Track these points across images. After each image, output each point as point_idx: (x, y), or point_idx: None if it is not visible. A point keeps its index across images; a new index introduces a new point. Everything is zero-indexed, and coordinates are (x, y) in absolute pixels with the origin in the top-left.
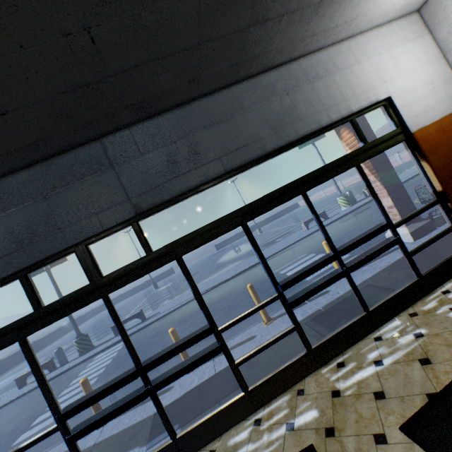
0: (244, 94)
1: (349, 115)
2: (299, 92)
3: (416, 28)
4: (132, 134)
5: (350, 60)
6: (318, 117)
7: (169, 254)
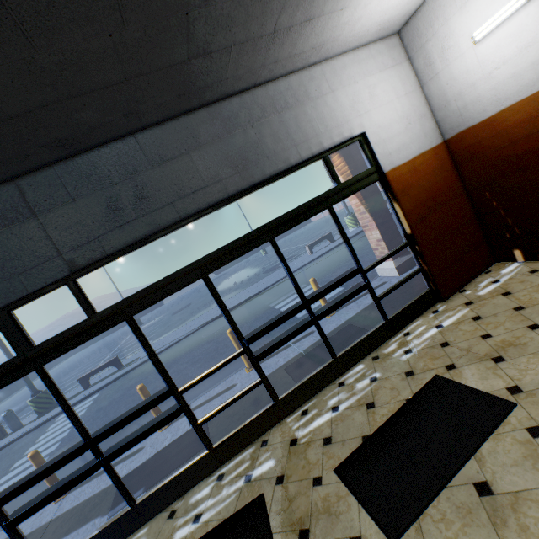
0: (200, 126)
1: (322, 152)
2: (266, 125)
3: (395, 54)
4: (58, 174)
5: (324, 88)
6: (287, 155)
7: (117, 315)
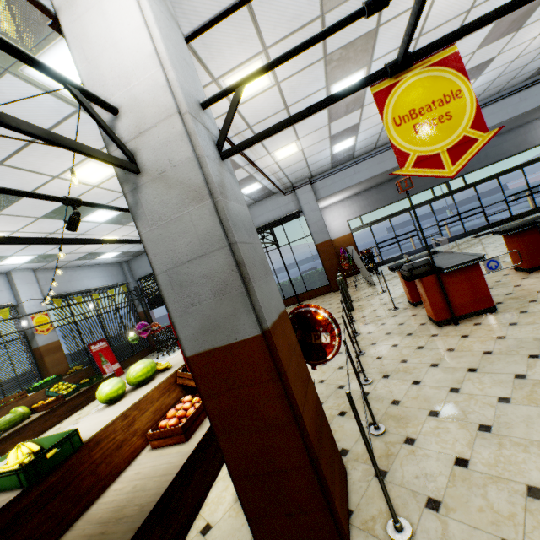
0: (507, 136)
1: None
2: (529, 134)
3: None
4: None
5: None
6: (534, 142)
7: (472, 185)
